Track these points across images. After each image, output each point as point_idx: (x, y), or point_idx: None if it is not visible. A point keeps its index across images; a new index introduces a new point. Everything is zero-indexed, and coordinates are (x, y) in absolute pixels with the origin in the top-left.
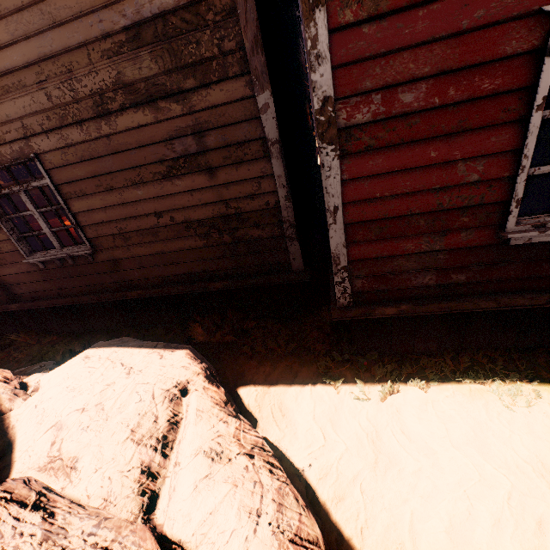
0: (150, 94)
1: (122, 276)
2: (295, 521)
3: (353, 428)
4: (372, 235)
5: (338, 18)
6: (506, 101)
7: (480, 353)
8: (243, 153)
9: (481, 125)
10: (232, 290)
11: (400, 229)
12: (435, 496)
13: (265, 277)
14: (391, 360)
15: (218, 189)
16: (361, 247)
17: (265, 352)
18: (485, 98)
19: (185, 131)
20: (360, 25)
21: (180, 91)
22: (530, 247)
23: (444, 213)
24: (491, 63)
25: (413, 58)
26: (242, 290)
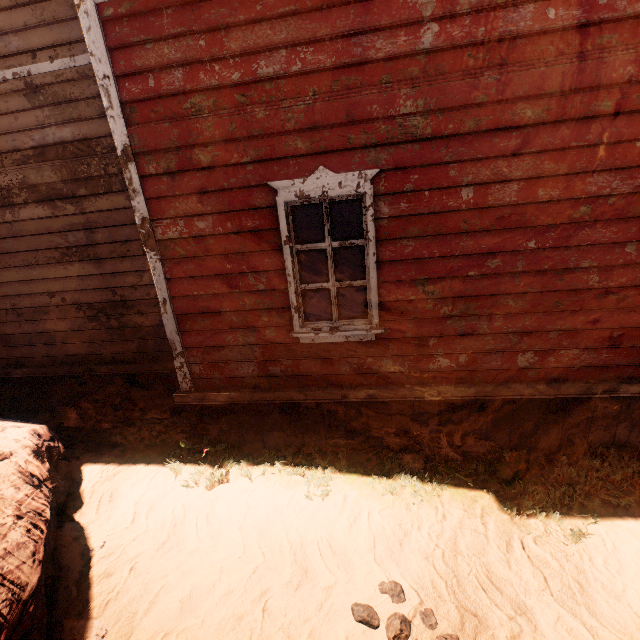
0: (50, 195)
1: (11, 352)
2: (12, 566)
3: (166, 512)
4: (199, 325)
5: (145, 170)
6: (267, 236)
7: (316, 449)
8: (127, 249)
9: (255, 249)
10: (123, 377)
11: (219, 323)
12: (195, 571)
13: (149, 363)
14: (242, 453)
15: (106, 277)
16: (192, 335)
17: (134, 442)
18: (254, 232)
19: (77, 226)
20: (161, 176)
21: (75, 196)
22: (321, 347)
23: (250, 313)
24: (251, 210)
25: (200, 201)
26: (133, 377)
